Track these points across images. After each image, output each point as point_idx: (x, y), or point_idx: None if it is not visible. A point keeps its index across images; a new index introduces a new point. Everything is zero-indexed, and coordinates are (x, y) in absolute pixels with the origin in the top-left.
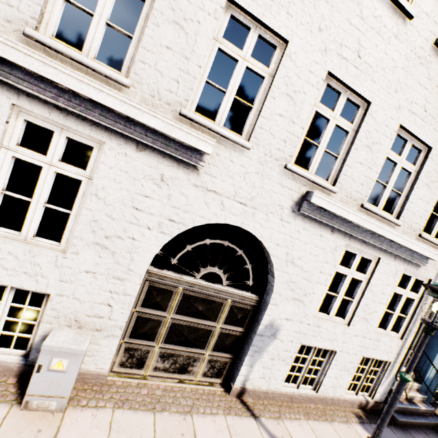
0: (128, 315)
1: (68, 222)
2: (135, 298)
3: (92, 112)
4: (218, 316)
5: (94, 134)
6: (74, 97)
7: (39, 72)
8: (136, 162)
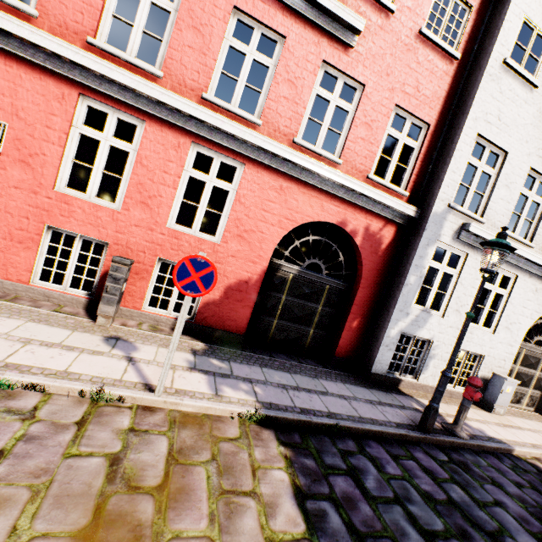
0: (510, 366)
1: (494, 317)
2: (514, 356)
3: (520, 263)
4: (537, 366)
5: (515, 272)
6: (515, 257)
7: (515, 252)
8: (527, 283)
